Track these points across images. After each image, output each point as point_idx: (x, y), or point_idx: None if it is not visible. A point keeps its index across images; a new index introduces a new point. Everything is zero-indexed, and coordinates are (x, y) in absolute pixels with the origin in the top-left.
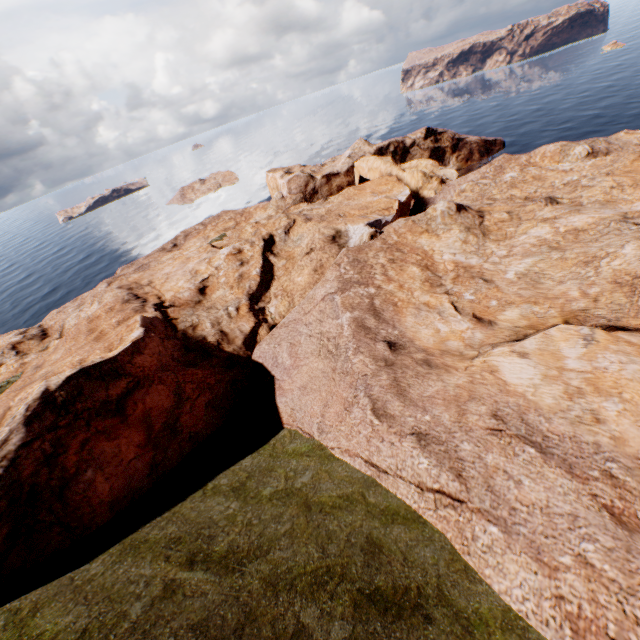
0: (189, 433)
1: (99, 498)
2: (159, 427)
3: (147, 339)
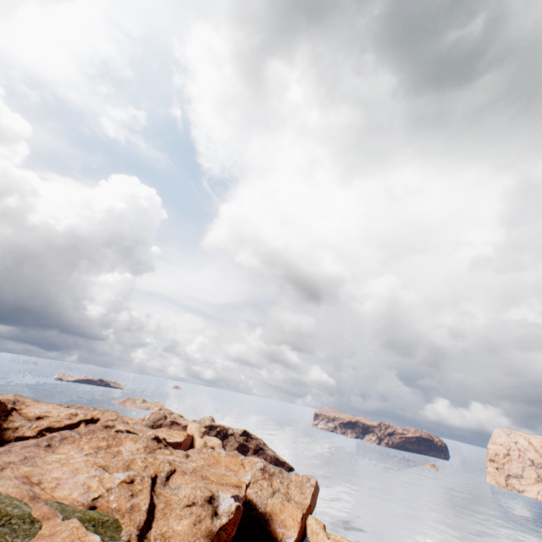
0: None
1: None
2: None
3: None
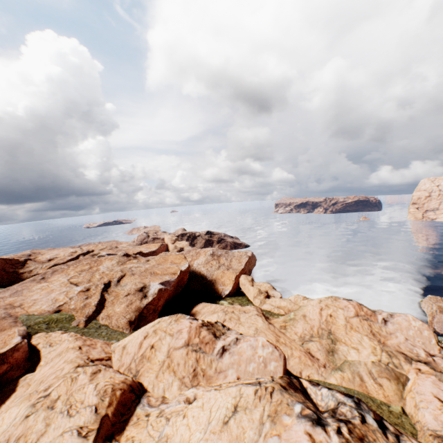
0: None
1: None
2: None
3: None
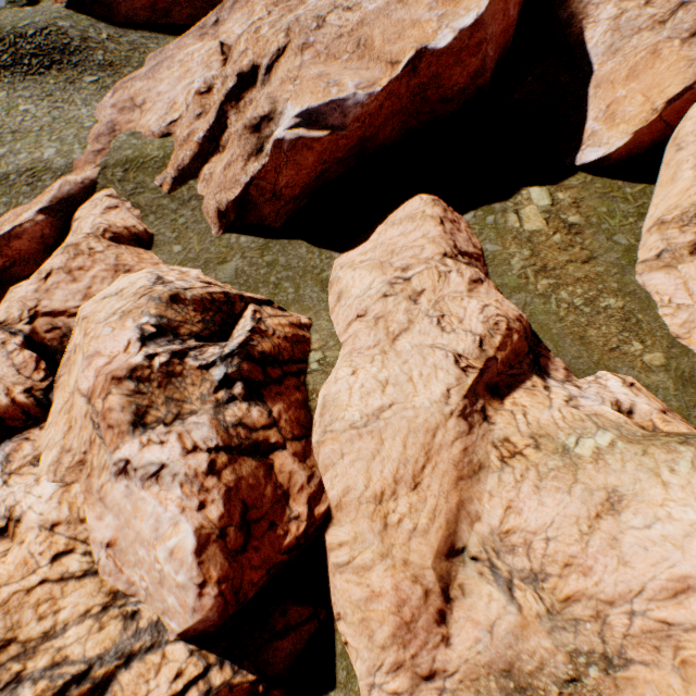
0: (174, 23)
1: (122, 12)
2: (161, 9)
3: None
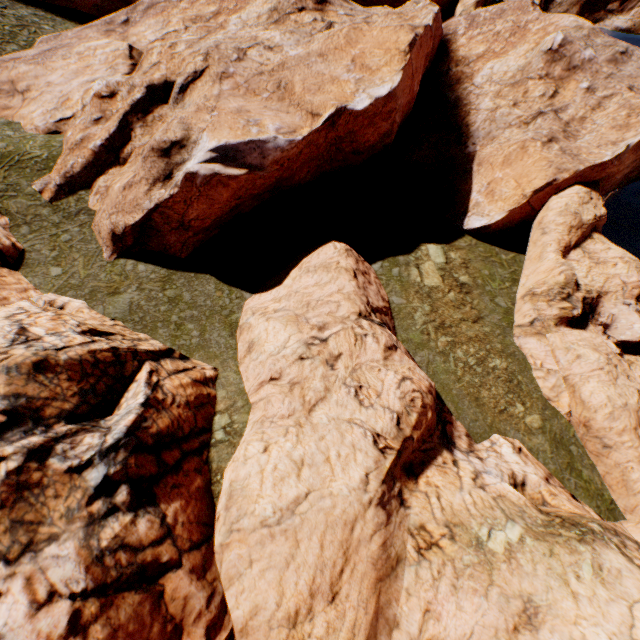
0: (77, 8)
1: None
2: None
3: None
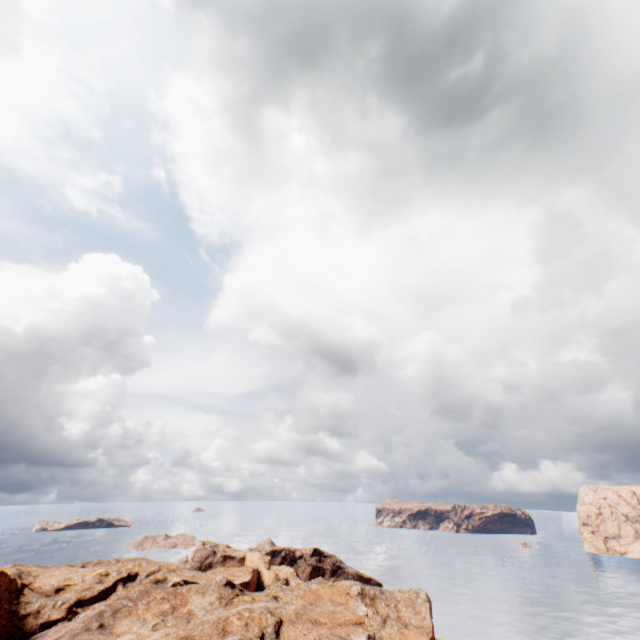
0: None
1: None
2: None
3: (6, 573)
